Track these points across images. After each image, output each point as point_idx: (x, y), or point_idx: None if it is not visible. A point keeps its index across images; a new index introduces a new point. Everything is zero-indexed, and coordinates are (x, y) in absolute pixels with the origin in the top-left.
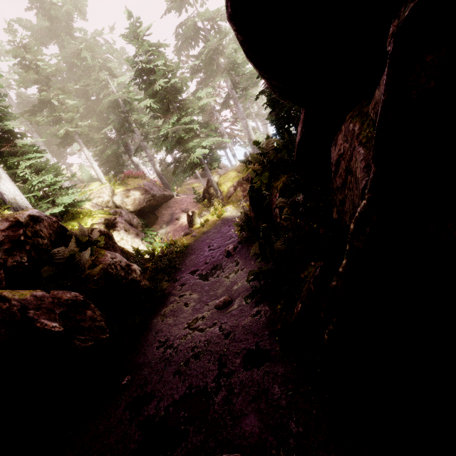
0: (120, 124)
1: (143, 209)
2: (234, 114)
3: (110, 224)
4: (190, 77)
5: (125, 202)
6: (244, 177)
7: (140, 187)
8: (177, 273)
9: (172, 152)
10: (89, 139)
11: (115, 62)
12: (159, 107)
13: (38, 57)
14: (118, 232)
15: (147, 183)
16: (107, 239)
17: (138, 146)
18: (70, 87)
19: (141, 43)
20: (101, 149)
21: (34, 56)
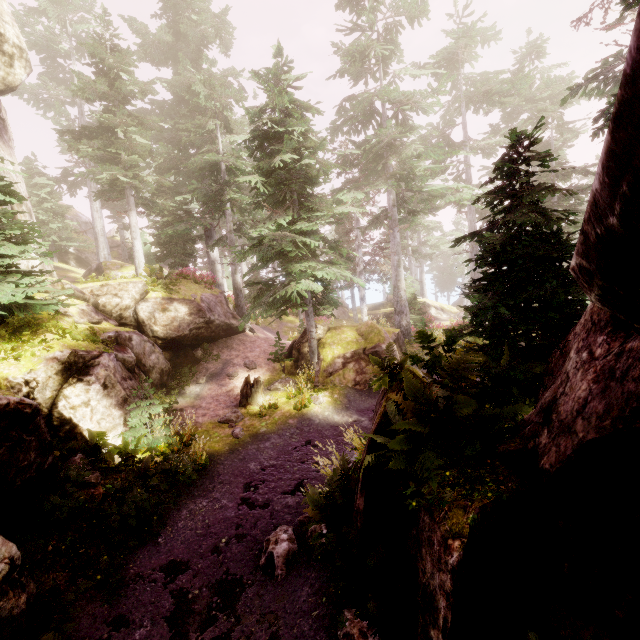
0: (209, 197)
1: (181, 339)
2: (382, 239)
3: (80, 364)
4: (336, 165)
5: (156, 318)
6: (367, 349)
7: (193, 300)
8: (141, 546)
9: (263, 266)
10: (149, 202)
11: (246, 119)
12: (269, 192)
13: (124, 66)
14: (86, 386)
15: (210, 297)
16: (5, 425)
17: (222, 237)
18: (155, 121)
19: (278, 91)
20: (167, 221)
21: (118, 62)
